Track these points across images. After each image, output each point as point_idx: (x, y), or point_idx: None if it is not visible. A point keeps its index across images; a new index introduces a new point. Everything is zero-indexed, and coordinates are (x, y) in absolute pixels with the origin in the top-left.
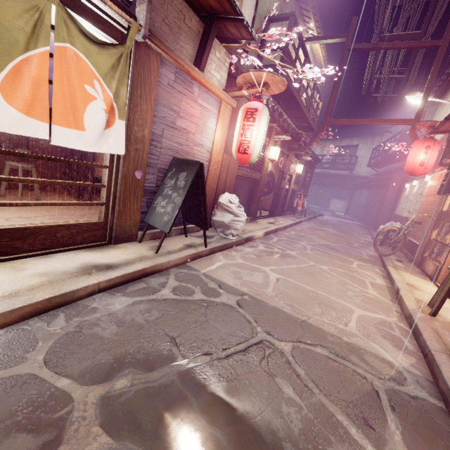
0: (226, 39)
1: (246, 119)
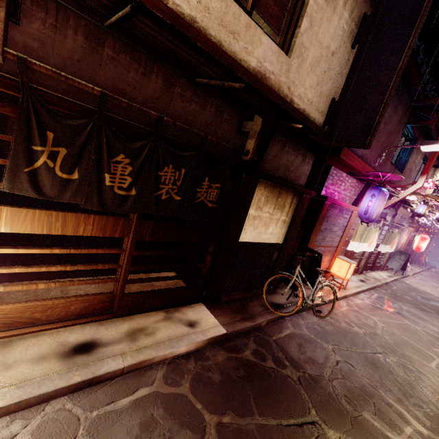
0: None
1: (421, 240)
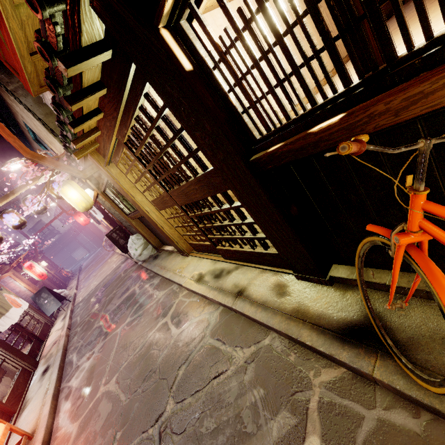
0: None
1: (31, 269)
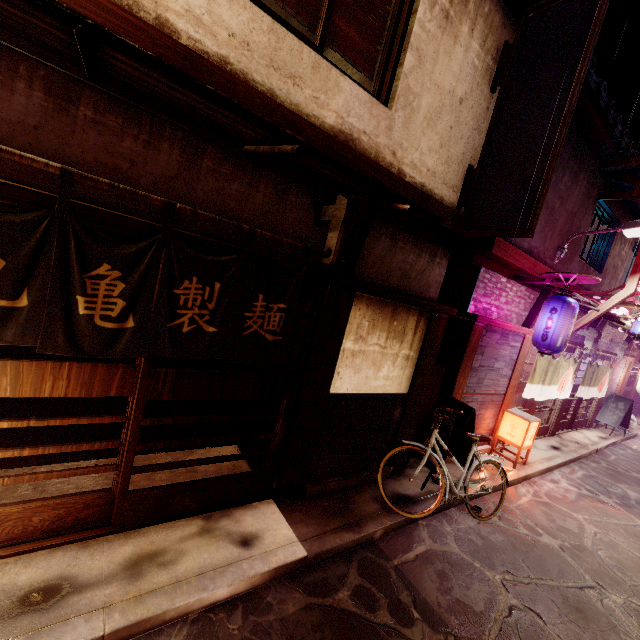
0: None
1: None
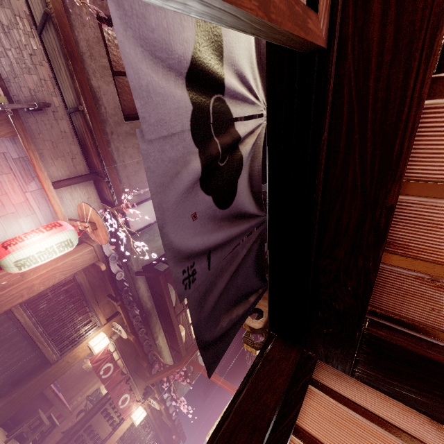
0: (111, 206)
1: (45, 227)
